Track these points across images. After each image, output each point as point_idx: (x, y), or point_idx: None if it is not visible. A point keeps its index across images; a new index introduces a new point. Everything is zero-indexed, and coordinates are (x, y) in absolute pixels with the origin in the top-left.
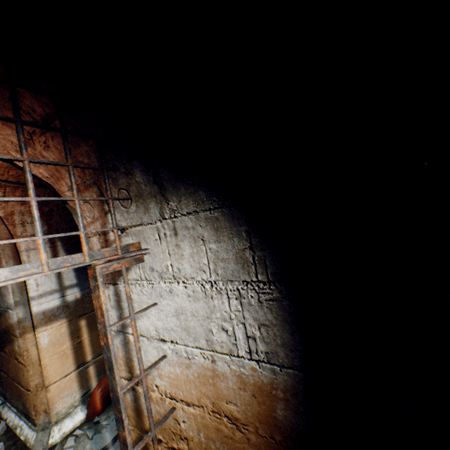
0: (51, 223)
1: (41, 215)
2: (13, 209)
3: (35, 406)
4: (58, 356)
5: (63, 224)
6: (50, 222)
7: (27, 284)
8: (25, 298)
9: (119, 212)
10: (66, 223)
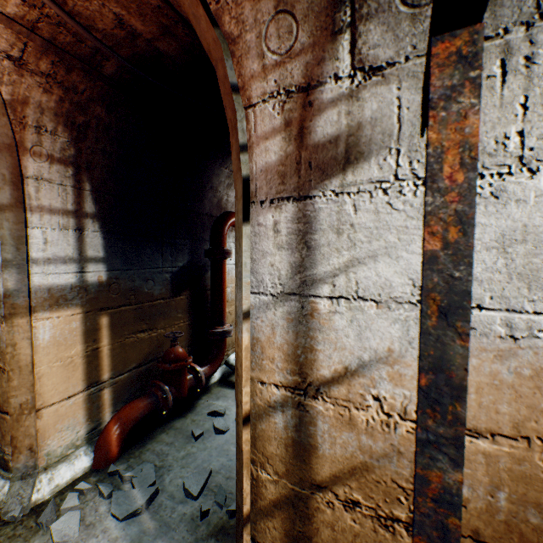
0: (82, 147)
1: (69, 126)
2: (28, 93)
3: (13, 439)
4: (61, 365)
5: (99, 157)
6: (80, 145)
7: (29, 235)
8: (22, 257)
9: (385, 23)
10: (103, 156)
